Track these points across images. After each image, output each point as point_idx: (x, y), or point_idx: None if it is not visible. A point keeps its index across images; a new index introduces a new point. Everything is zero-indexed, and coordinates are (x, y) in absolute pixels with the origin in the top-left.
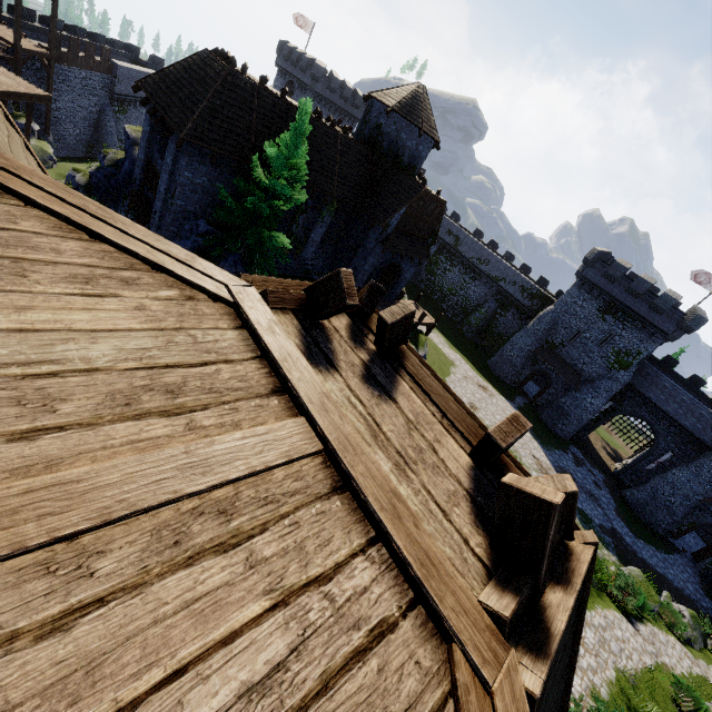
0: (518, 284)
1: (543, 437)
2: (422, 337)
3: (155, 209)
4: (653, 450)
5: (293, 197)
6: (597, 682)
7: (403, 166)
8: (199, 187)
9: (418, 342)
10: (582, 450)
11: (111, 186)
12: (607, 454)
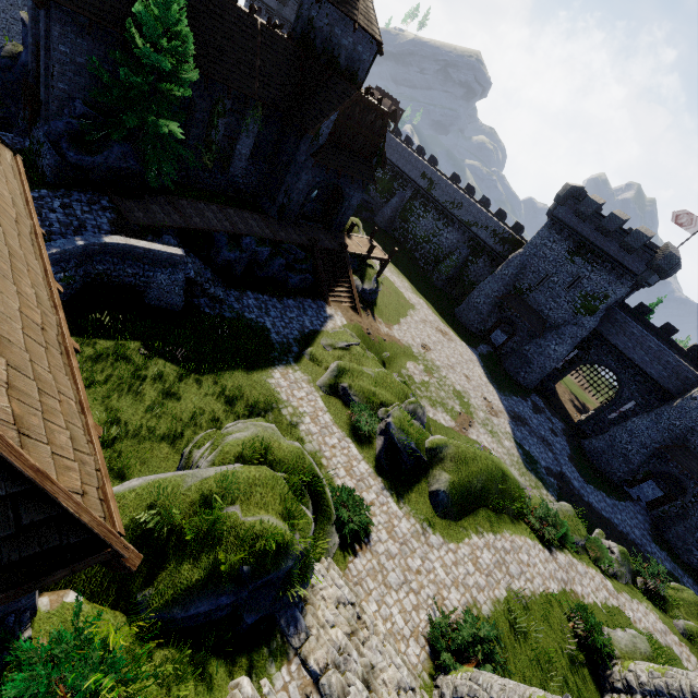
0: (491, 228)
1: (502, 384)
2: (370, 271)
3: (41, 97)
4: (616, 399)
5: (182, 77)
6: (481, 599)
7: (340, 70)
8: (83, 68)
9: (365, 275)
10: (545, 399)
11: (9, 80)
12: (574, 406)
